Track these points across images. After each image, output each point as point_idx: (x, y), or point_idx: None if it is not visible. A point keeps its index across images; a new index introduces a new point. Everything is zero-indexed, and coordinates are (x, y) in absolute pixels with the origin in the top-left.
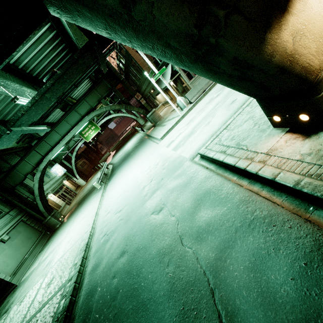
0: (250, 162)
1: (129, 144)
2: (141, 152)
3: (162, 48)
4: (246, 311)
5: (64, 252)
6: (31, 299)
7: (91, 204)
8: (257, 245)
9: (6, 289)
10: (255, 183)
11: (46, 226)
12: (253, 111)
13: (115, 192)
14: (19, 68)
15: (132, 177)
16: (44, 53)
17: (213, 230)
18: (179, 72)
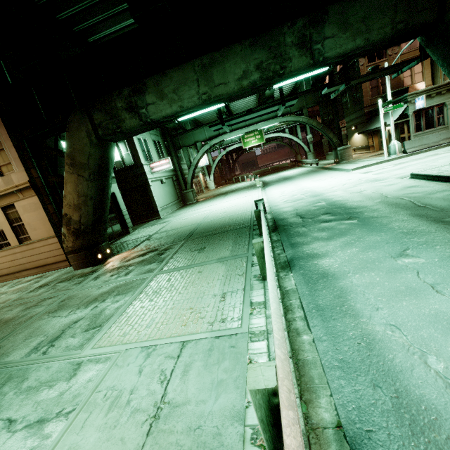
0: None
1: (289, 172)
2: (318, 175)
3: None
4: (434, 202)
5: (228, 206)
6: (200, 217)
7: (247, 194)
8: None
9: (152, 216)
10: None
11: (182, 196)
12: None
13: (285, 190)
14: None
15: (311, 184)
16: None
17: (418, 193)
18: (410, 118)
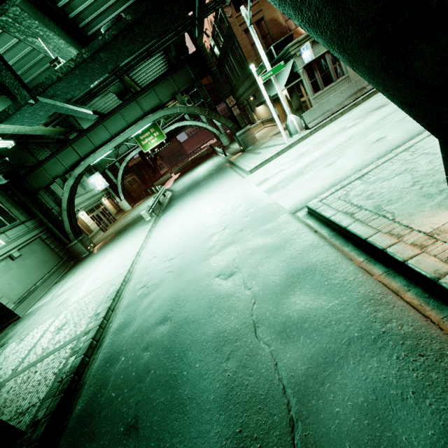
0: (396, 241)
1: (202, 168)
2: (217, 184)
3: (320, 4)
4: None
5: (86, 293)
6: (33, 340)
7: (133, 239)
8: (384, 376)
9: (6, 318)
10: (395, 276)
11: (69, 252)
12: (415, 161)
13: (169, 231)
14: (70, 17)
15: (197, 217)
16: (109, 2)
17: (310, 330)
18: (302, 77)
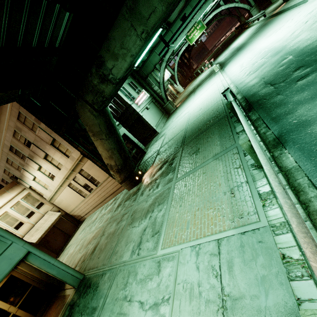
0: None
1: (239, 40)
2: (270, 27)
3: None
4: None
5: (201, 102)
6: (184, 122)
7: (211, 83)
8: None
9: (153, 134)
10: None
11: (165, 110)
12: None
13: (243, 61)
14: None
15: (267, 42)
16: None
17: None
18: None
